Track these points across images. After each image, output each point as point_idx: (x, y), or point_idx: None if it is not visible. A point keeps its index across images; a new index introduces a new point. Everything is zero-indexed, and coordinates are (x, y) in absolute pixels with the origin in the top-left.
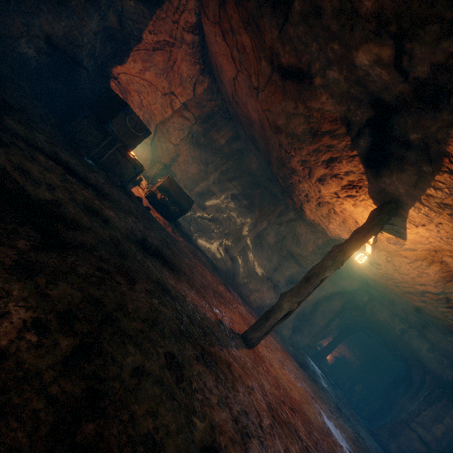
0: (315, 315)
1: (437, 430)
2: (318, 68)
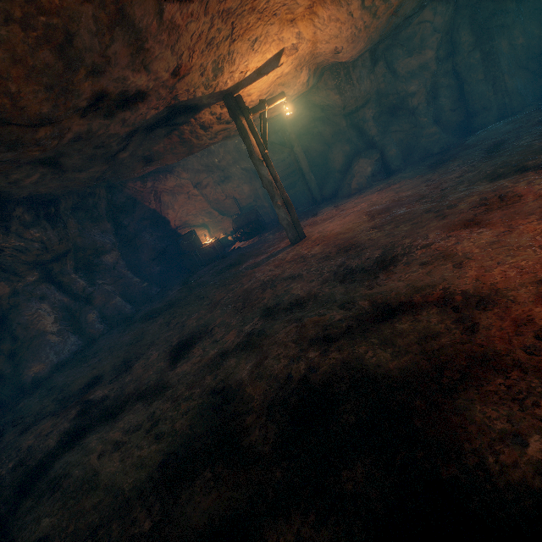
0: (464, 83)
1: None
2: (139, 158)
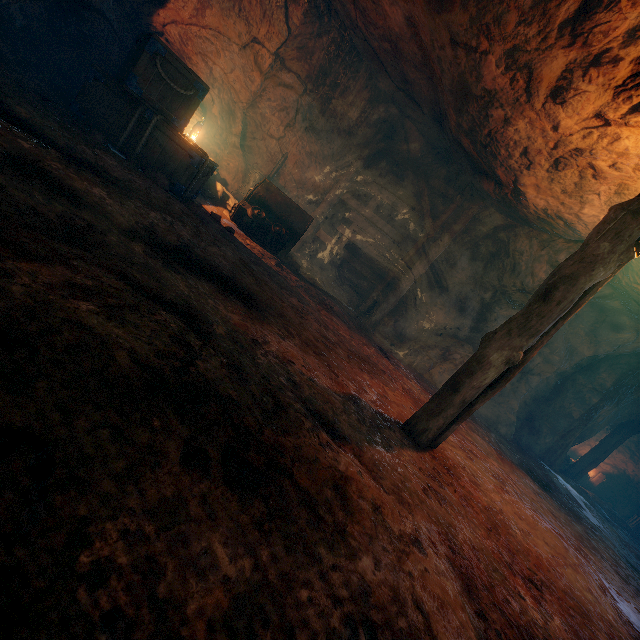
0: (560, 400)
1: None
2: None
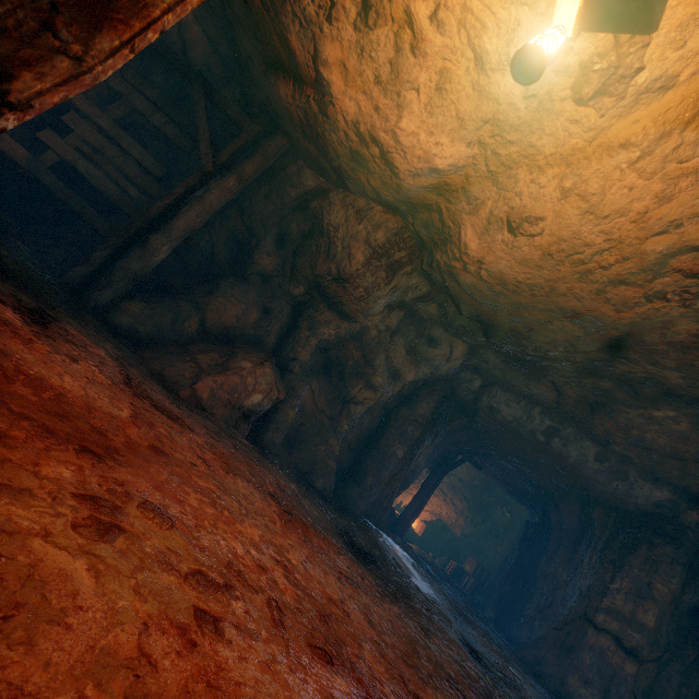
0: (386, 438)
1: (646, 617)
2: None
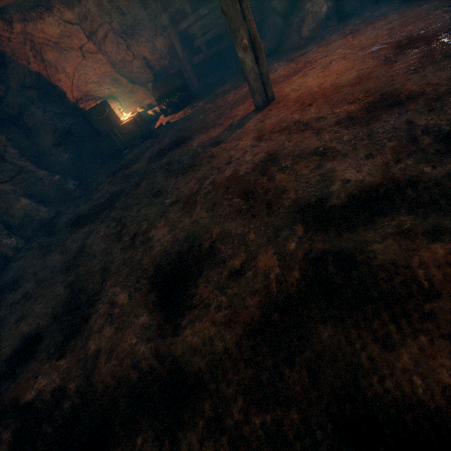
0: None
1: None
2: None
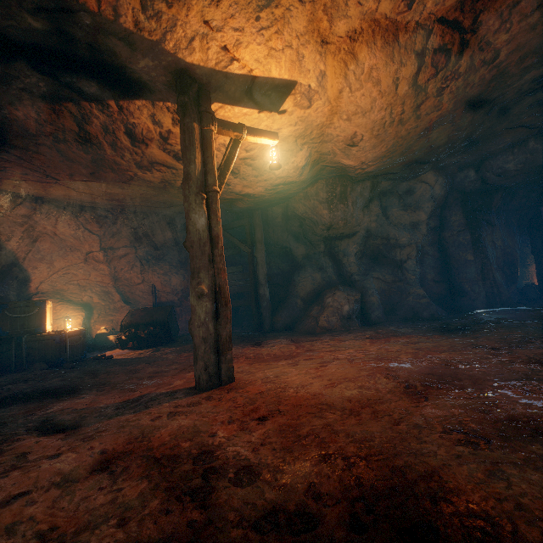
0: (451, 258)
1: None
2: None
